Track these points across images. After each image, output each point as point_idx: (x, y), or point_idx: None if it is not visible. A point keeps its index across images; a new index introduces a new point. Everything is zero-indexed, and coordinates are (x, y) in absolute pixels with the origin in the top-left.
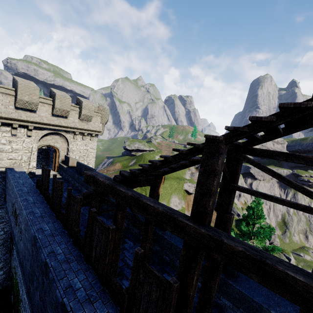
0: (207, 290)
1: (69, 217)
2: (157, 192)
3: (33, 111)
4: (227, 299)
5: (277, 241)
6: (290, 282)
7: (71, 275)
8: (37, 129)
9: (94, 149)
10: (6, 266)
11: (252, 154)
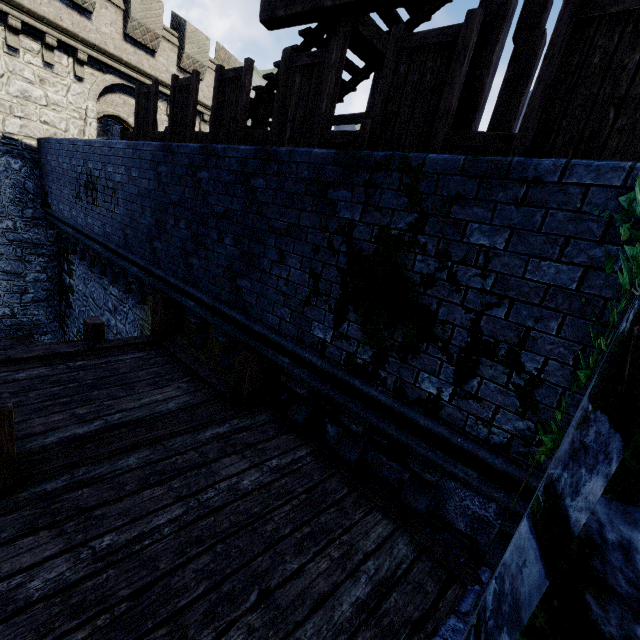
0: None
1: (219, 126)
2: None
3: (85, 13)
4: None
5: None
6: None
7: None
8: (94, 68)
9: None
10: None
11: None
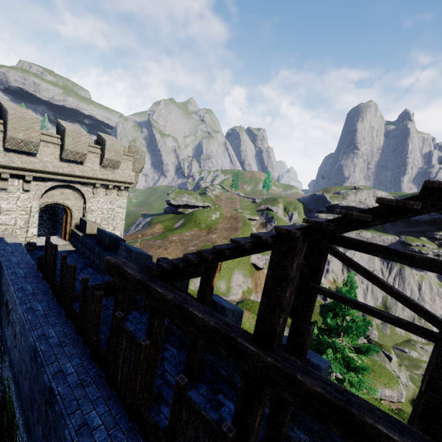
0: (275, 424)
1: (84, 318)
2: (211, 285)
3: (32, 154)
4: (302, 431)
5: (374, 334)
6: (382, 441)
7: (86, 407)
8: (38, 181)
9: (123, 209)
10: None
11: (340, 245)
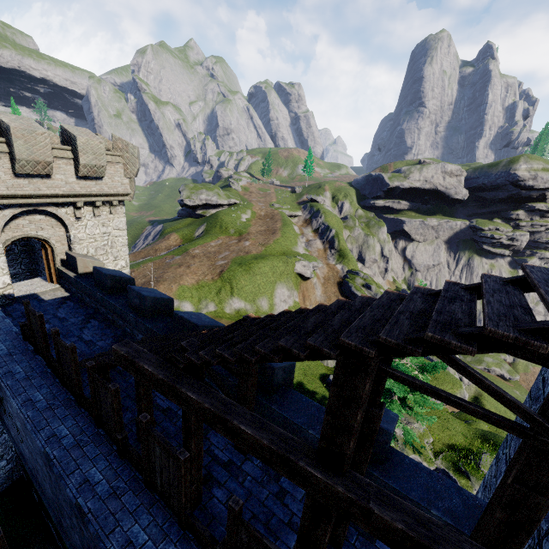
0: None
1: (101, 410)
2: None
3: None
4: None
5: None
6: None
7: (126, 521)
8: None
9: (122, 230)
10: (9, 452)
11: None
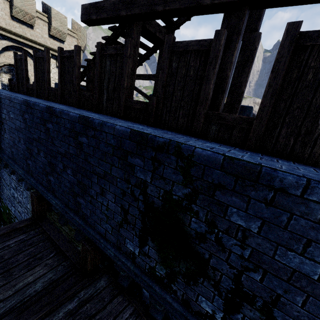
0: None
1: (64, 86)
2: None
3: None
4: None
5: None
6: None
7: (82, 112)
8: None
9: None
10: None
11: None
